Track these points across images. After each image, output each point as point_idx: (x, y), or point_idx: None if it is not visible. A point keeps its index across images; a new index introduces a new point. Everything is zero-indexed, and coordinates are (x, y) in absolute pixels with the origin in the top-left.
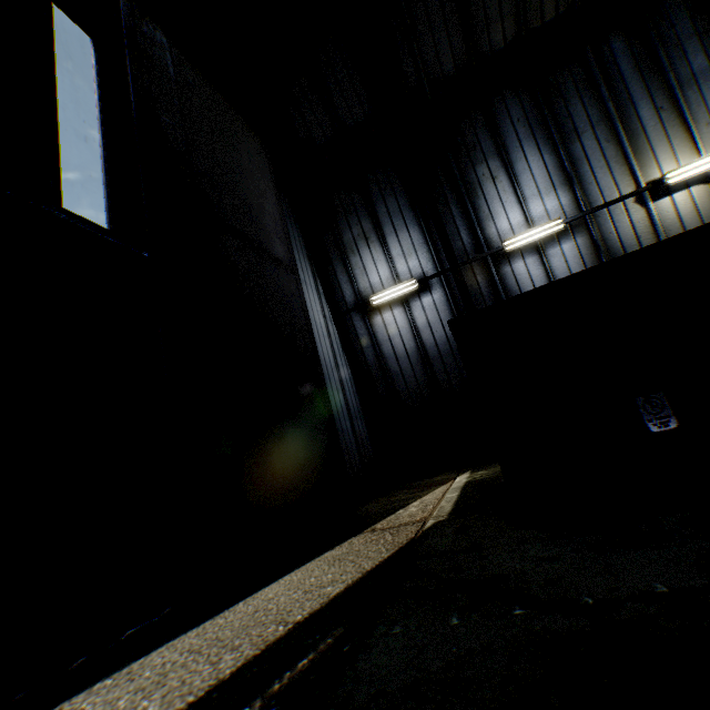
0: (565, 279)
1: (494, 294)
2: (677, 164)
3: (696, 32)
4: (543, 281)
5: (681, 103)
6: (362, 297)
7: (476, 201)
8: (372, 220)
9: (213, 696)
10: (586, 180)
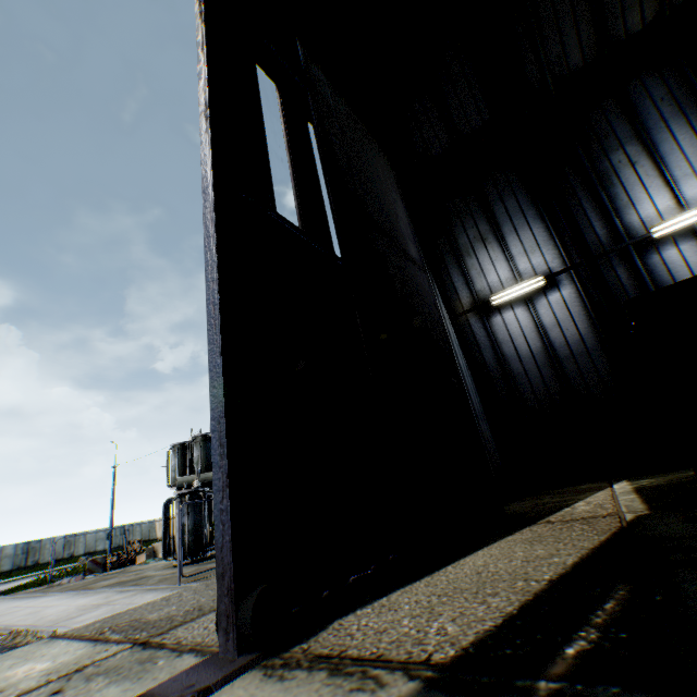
0: None
1: (638, 286)
2: None
3: None
4: None
5: None
6: (479, 298)
7: (610, 190)
8: (489, 221)
9: (519, 622)
10: None
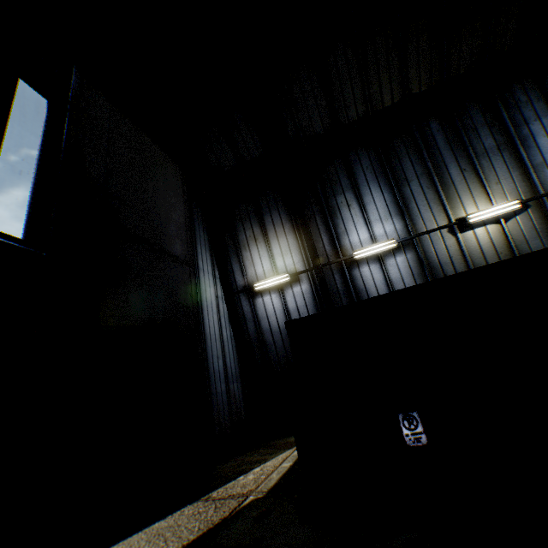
0: (370, 299)
1: (346, 289)
2: (477, 208)
3: (486, 123)
4: (382, 283)
5: (478, 168)
6: (249, 283)
7: (336, 220)
8: (260, 226)
9: None
10: (413, 213)
